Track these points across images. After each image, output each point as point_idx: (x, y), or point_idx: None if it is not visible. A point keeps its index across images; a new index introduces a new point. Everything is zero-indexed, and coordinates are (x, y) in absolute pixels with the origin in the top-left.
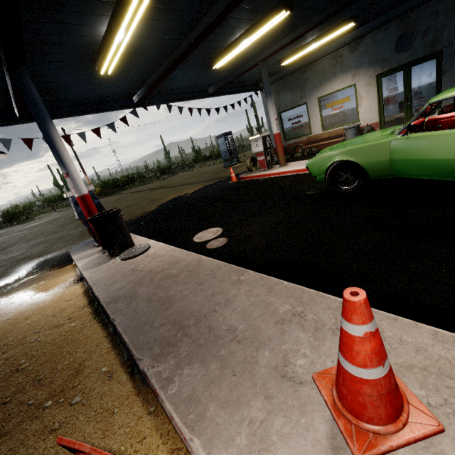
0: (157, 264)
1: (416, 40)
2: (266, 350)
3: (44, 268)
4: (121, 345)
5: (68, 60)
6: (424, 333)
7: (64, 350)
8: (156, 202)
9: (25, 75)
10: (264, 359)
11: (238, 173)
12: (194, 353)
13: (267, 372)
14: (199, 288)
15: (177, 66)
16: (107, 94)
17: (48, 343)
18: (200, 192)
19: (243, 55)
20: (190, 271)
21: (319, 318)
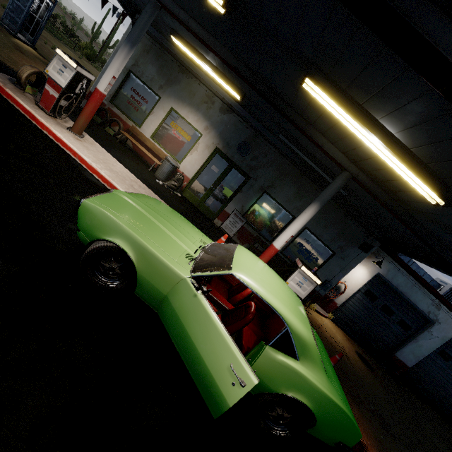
0: None
1: (248, 156)
2: None
3: None
4: None
5: None
6: None
7: None
8: None
9: None
10: None
11: (3, 61)
12: None
13: None
14: None
15: None
16: None
17: None
18: None
19: None
20: None
21: None
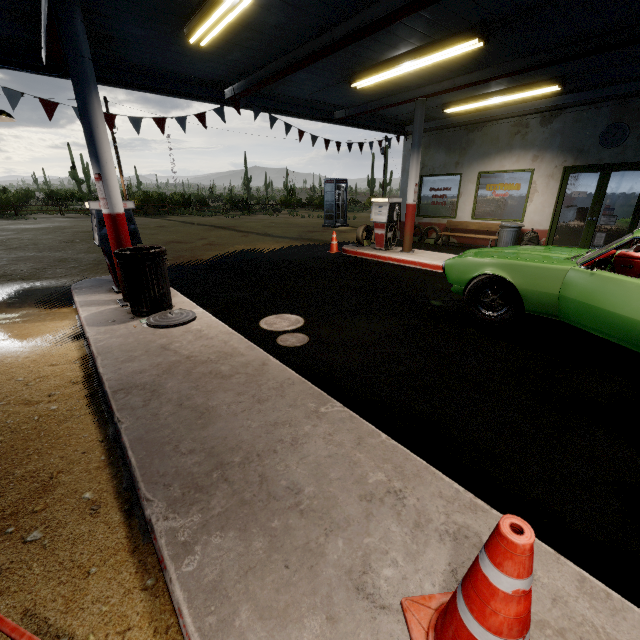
0: (201, 349)
1: (629, 138)
2: (340, 539)
3: (26, 301)
4: (122, 463)
5: (146, 5)
6: (566, 575)
7: (31, 446)
8: (216, 248)
9: (75, 6)
10: (335, 552)
11: (341, 242)
12: (232, 513)
13: (336, 576)
14: (257, 408)
15: (303, 66)
16: (189, 72)
17: (8, 428)
18: (282, 252)
19: (399, 80)
20: (248, 375)
21: (424, 508)
